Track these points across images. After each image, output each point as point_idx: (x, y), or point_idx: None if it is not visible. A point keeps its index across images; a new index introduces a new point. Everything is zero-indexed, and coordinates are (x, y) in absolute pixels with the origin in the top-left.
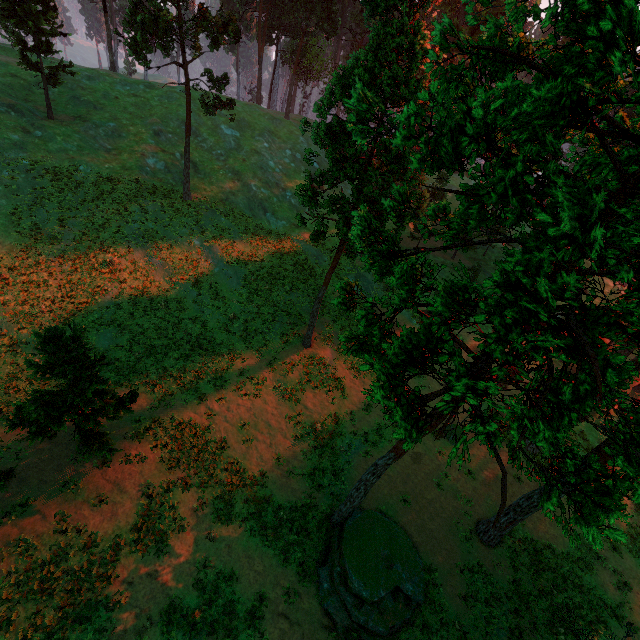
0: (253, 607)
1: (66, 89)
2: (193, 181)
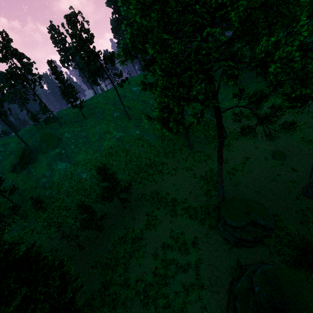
0: (193, 241)
1: (86, 108)
2: (130, 113)
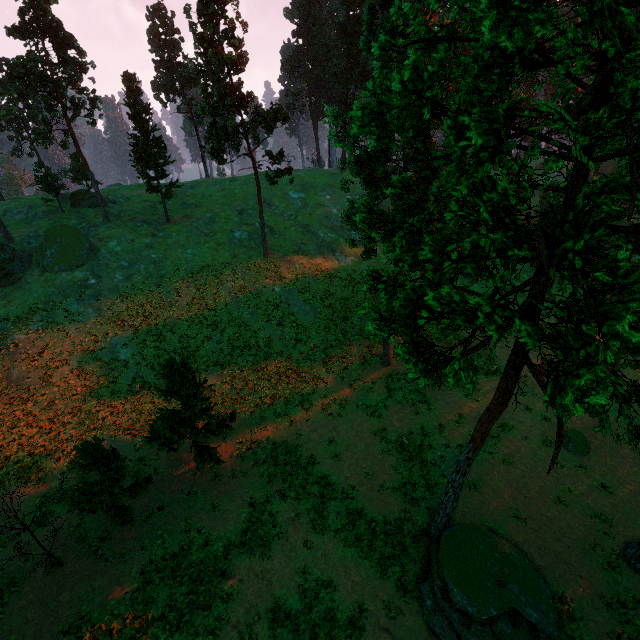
0: (353, 617)
1: (177, 200)
2: (271, 241)
